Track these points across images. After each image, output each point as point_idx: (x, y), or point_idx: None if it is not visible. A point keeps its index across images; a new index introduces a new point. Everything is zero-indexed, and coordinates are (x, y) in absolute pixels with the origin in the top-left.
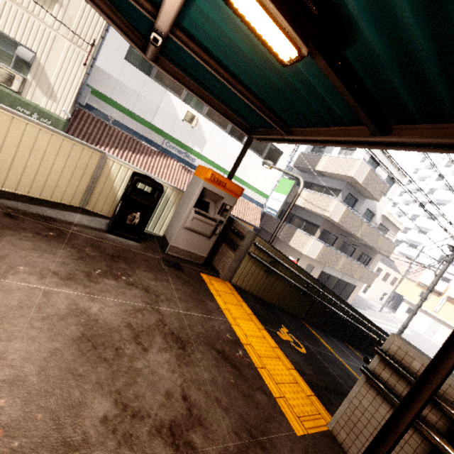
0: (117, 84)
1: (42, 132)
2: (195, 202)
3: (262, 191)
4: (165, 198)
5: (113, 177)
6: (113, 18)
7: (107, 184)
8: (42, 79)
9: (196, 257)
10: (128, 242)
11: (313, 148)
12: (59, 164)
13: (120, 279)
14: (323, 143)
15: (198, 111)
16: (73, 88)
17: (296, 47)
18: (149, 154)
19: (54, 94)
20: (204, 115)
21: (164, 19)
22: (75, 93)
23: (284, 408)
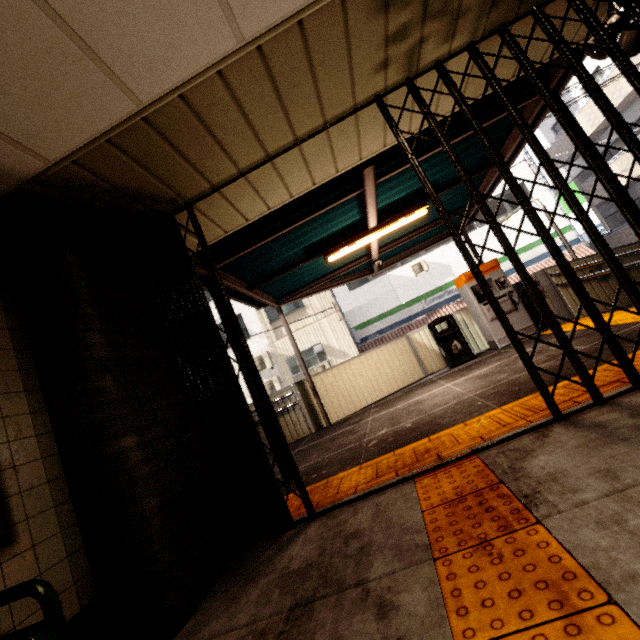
0: (361, 309)
1: (376, 352)
2: (476, 301)
3: (553, 231)
4: (461, 323)
5: (422, 342)
6: (353, 278)
7: (423, 349)
8: (333, 352)
9: (525, 330)
10: (468, 362)
11: (553, 129)
12: (395, 361)
13: (479, 367)
14: (497, 183)
15: (417, 257)
16: (348, 338)
17: (423, 210)
18: (423, 324)
19: (344, 353)
20: (424, 253)
21: (374, 255)
22: (351, 340)
23: (638, 320)
